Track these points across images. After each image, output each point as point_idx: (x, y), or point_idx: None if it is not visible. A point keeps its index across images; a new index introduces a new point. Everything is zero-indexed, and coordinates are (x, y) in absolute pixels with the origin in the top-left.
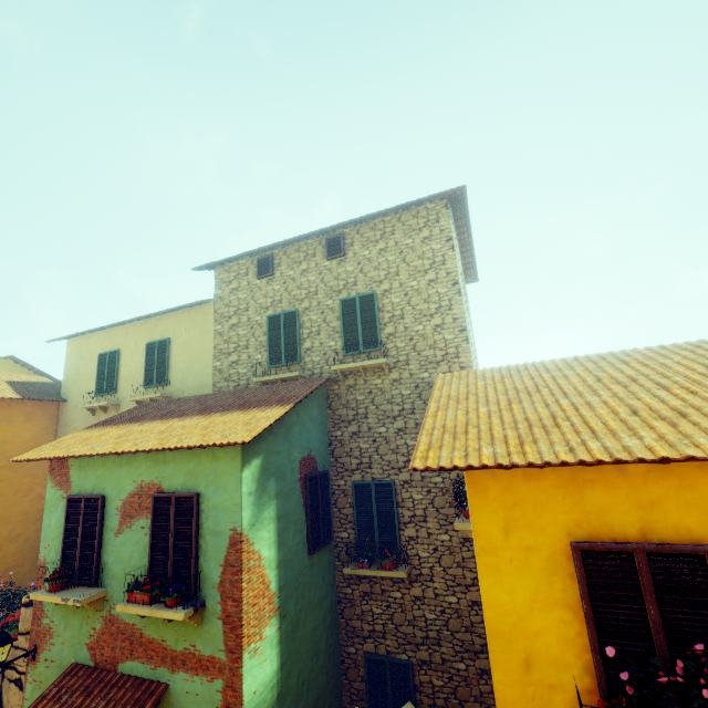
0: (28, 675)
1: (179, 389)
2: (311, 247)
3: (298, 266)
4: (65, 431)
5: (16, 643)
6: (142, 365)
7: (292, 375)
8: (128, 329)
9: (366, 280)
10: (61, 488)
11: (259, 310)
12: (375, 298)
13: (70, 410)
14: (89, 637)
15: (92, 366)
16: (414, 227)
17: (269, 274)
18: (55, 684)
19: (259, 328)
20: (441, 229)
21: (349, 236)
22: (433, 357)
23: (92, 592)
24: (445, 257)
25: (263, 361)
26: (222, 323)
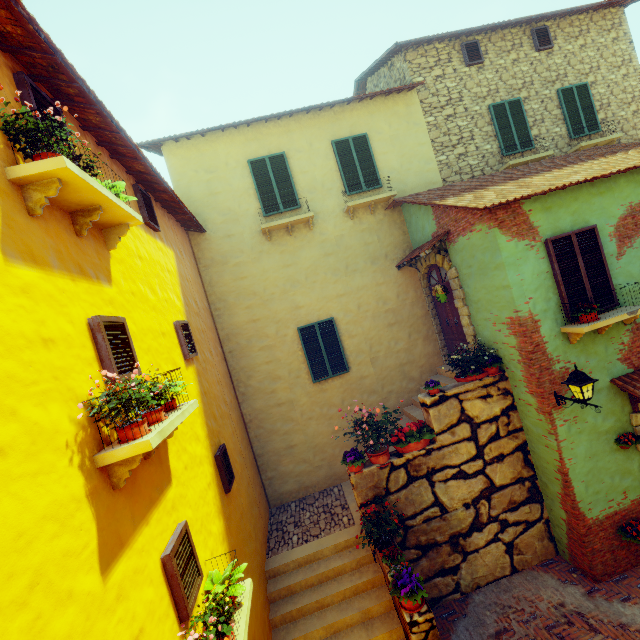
0: (555, 421)
1: (399, 191)
2: (516, 36)
3: (507, 55)
4: (220, 272)
5: (436, 445)
6: (331, 169)
7: (548, 154)
8: (289, 125)
9: (575, 72)
10: (524, 238)
11: (475, 99)
12: (589, 87)
13: (217, 243)
14: (619, 353)
15: (237, 180)
16: (604, 28)
17: (482, 61)
18: (634, 389)
19: (480, 118)
20: (624, 32)
21: (551, 29)
22: (636, 136)
23: (628, 307)
24: (631, 56)
25: (494, 150)
26: (434, 114)
